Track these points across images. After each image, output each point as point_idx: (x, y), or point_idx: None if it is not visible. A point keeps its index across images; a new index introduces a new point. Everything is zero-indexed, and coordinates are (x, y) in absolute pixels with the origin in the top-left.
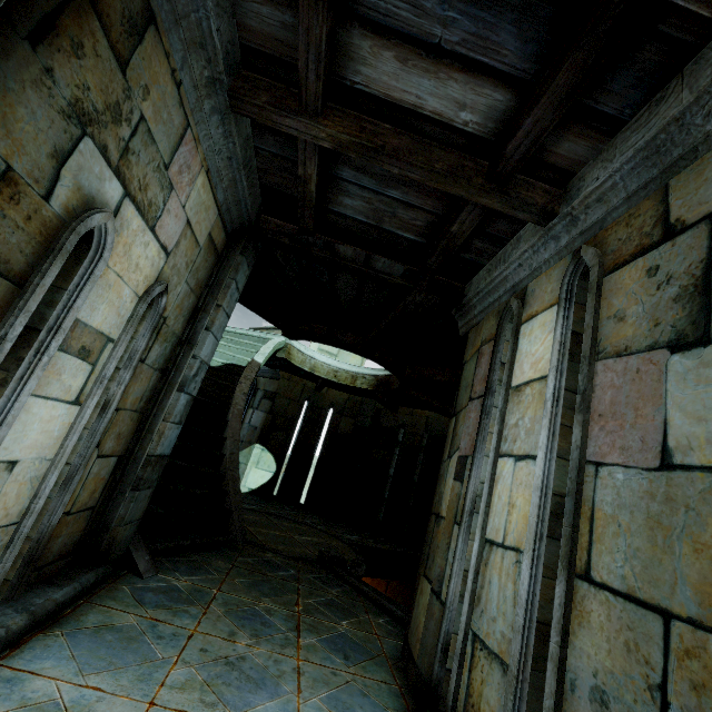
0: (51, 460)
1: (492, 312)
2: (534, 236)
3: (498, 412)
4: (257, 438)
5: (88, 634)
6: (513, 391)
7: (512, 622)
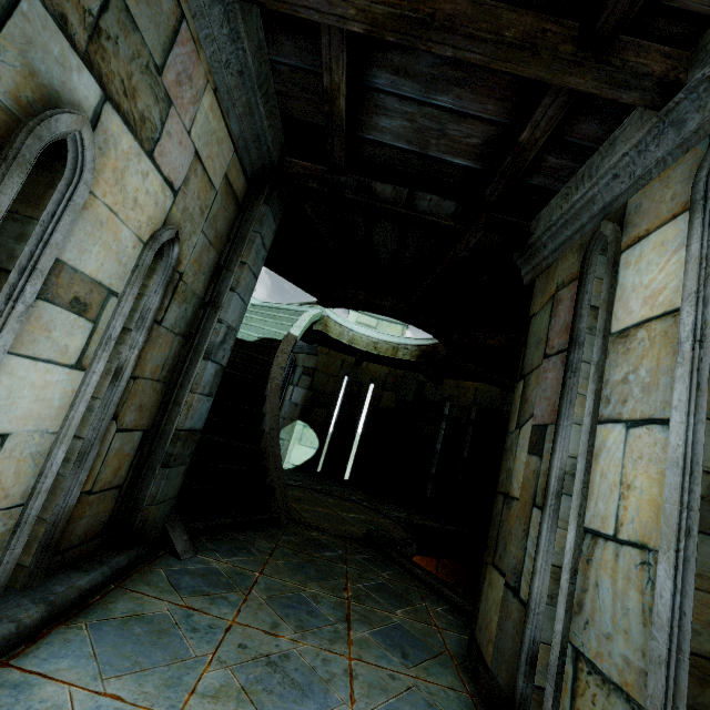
0: (56, 433)
1: (570, 247)
2: (641, 129)
3: (594, 366)
4: (298, 415)
5: (114, 626)
6: (614, 337)
7: (642, 646)
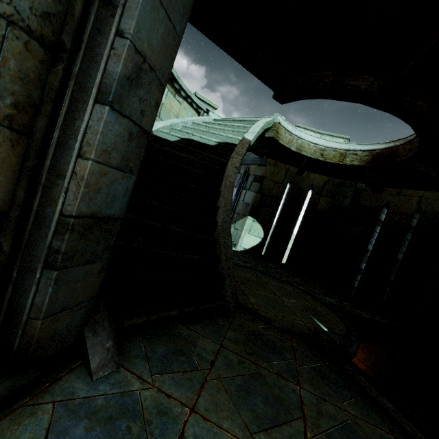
0: None
1: None
2: None
3: None
4: (249, 212)
5: None
6: None
7: None
